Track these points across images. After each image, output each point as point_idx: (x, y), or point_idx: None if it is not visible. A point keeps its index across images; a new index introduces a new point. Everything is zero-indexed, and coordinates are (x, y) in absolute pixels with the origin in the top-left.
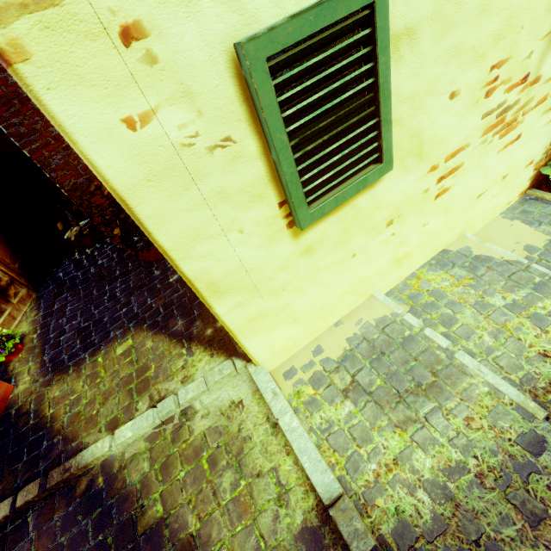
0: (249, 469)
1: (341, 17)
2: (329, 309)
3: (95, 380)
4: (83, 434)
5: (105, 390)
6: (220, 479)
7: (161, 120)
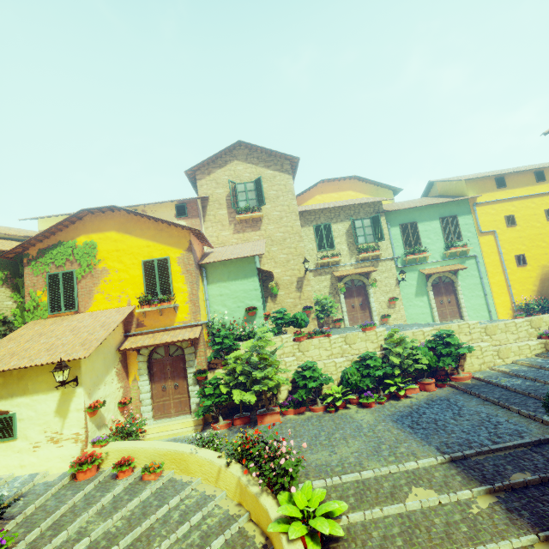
0: None
1: (8, 416)
2: None
3: None
4: None
5: None
6: None
7: None
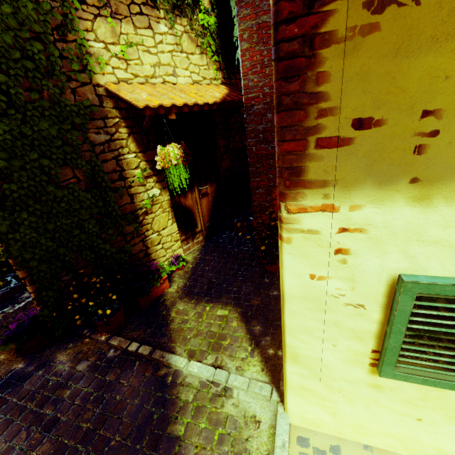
0: None
1: None
2: (367, 431)
3: (199, 318)
4: (178, 344)
5: (200, 329)
6: None
7: (328, 282)
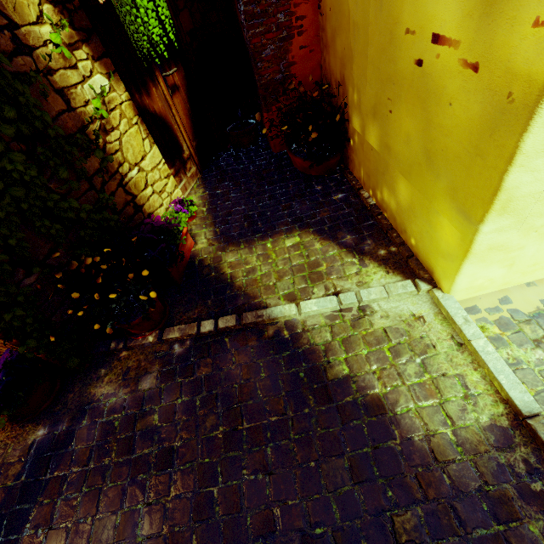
0: (433, 368)
1: None
2: (537, 267)
3: (267, 260)
4: (264, 296)
5: (279, 270)
6: (404, 367)
7: None
